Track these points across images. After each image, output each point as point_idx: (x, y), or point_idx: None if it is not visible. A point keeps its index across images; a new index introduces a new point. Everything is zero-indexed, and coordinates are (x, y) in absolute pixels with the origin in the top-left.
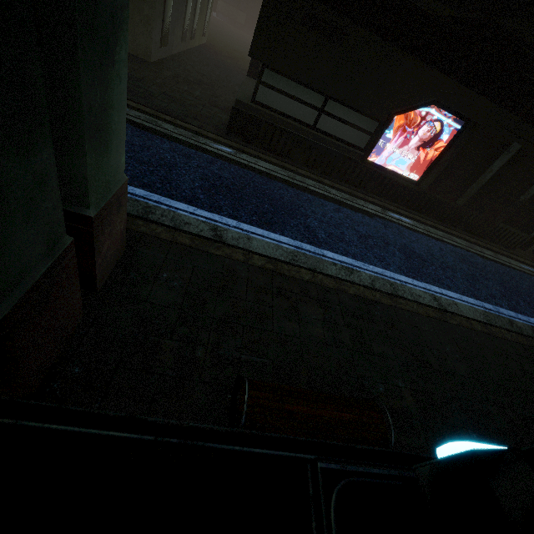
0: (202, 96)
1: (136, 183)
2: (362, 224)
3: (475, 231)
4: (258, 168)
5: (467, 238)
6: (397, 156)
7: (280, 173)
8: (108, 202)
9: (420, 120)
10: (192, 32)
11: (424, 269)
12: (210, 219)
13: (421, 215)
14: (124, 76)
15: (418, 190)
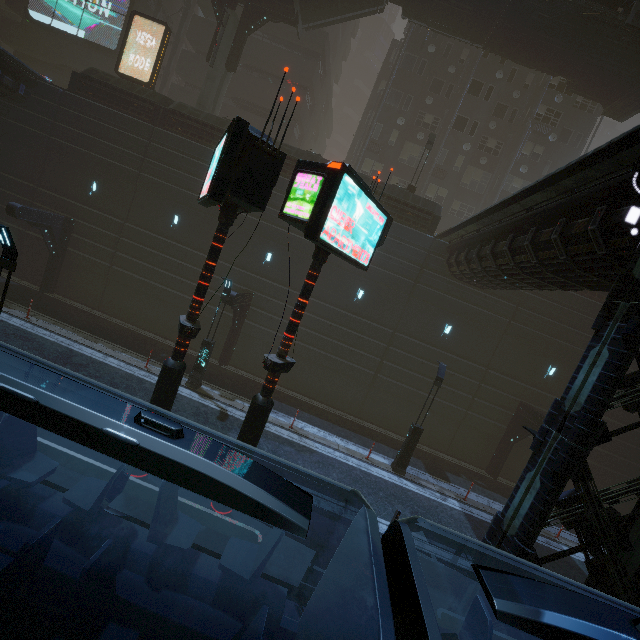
0: None
1: None
2: None
3: None
4: None
5: None
6: None
7: None
8: None
9: None
10: None
11: None
12: None
13: None
14: None
15: None
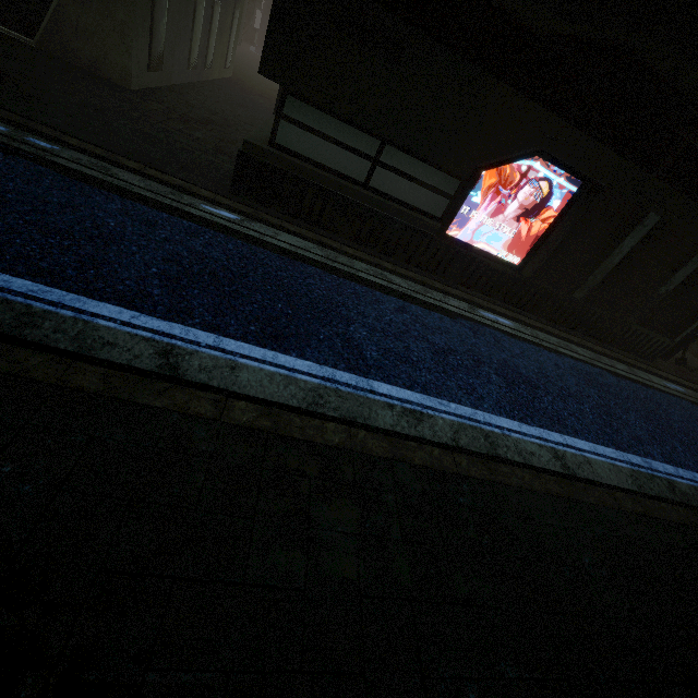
0: (205, 139)
1: (20, 269)
2: (439, 330)
3: (600, 335)
4: (277, 243)
5: (591, 345)
6: (489, 229)
7: (314, 251)
8: None
9: (520, 178)
10: (206, 58)
11: (536, 403)
12: (162, 332)
13: (526, 314)
14: None
15: (520, 278)
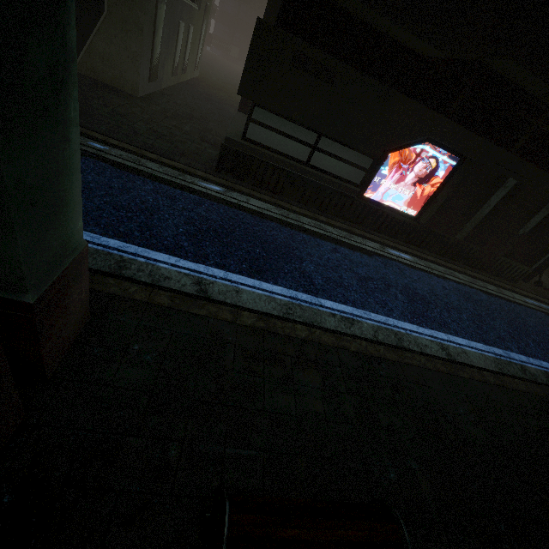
0: (191, 131)
1: (110, 233)
2: (361, 264)
3: (476, 265)
4: (249, 207)
5: (469, 272)
6: (394, 192)
7: (273, 211)
8: (57, 278)
9: (415, 157)
10: (183, 66)
11: (428, 313)
12: (194, 270)
13: (421, 250)
14: (75, 136)
15: (416, 225)
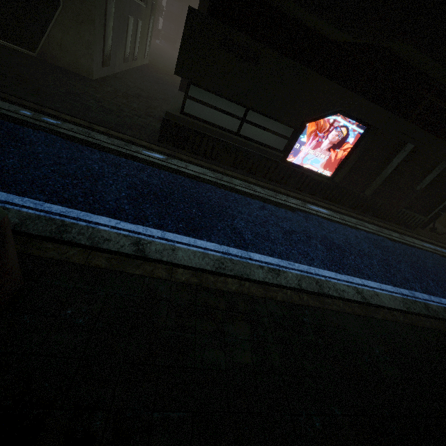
0: (139, 107)
1: (54, 199)
2: (285, 219)
3: (382, 216)
4: (187, 172)
5: (376, 222)
6: (312, 156)
7: (209, 175)
8: None
9: (329, 126)
10: (134, 54)
11: (344, 260)
12: (133, 231)
13: (336, 205)
14: None
15: (332, 184)
